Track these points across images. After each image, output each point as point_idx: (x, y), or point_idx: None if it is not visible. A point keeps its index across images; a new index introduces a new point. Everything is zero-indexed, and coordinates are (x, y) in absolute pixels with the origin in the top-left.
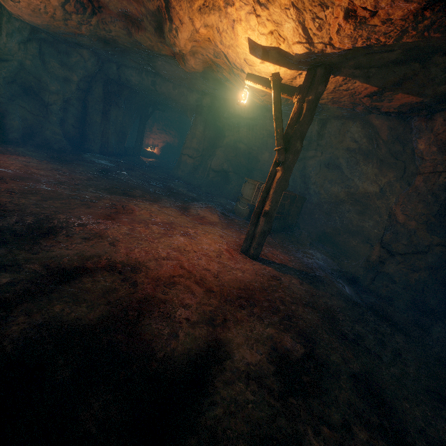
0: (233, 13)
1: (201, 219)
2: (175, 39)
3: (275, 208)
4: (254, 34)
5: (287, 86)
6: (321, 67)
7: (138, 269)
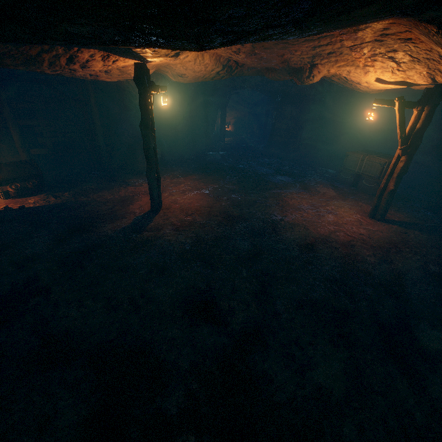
0: (369, 69)
1: (324, 196)
2: (311, 81)
3: (398, 186)
4: (385, 77)
5: (408, 103)
6: (440, 87)
7: (329, 240)
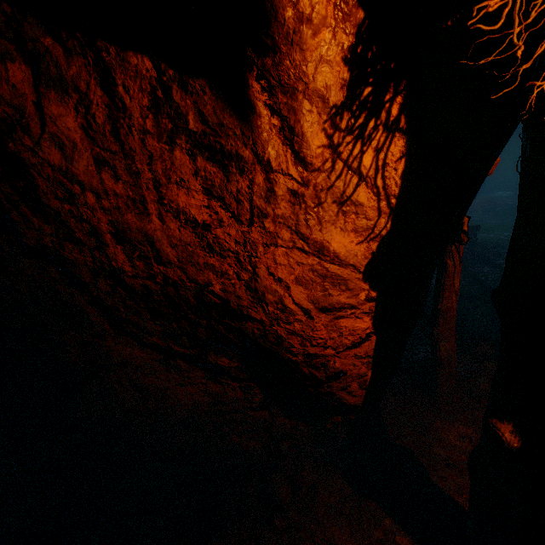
0: None
1: None
2: None
3: None
4: None
5: None
6: None
7: None
